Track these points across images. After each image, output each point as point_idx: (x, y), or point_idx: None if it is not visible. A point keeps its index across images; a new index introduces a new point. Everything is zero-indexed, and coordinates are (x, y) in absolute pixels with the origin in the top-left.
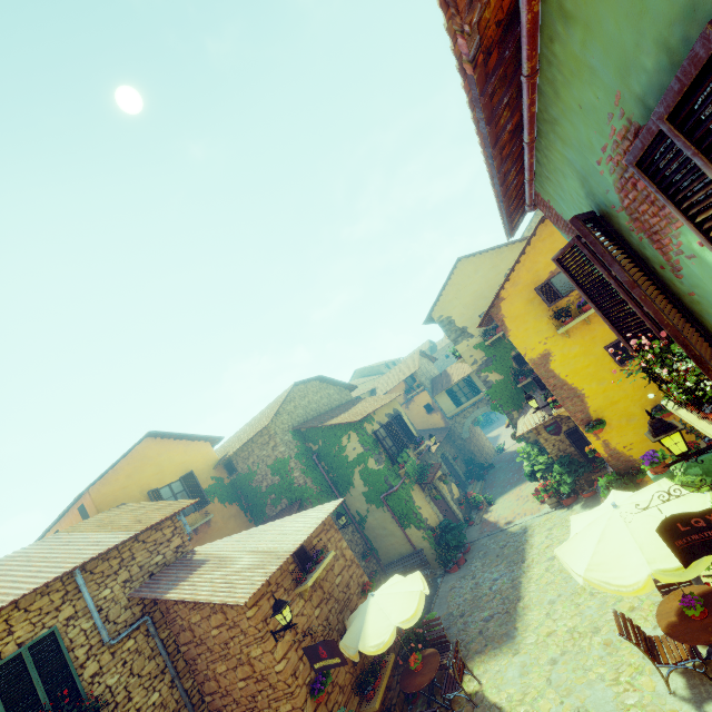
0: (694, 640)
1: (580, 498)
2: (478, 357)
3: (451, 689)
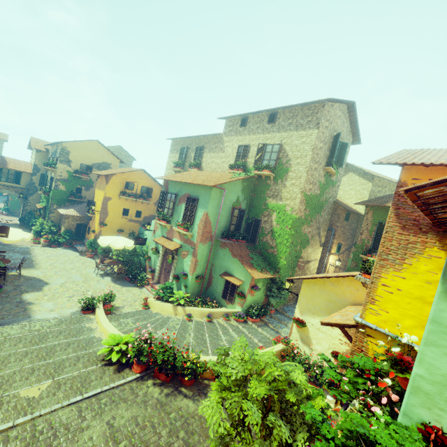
0: (113, 264)
1: (62, 246)
2: (64, 176)
3: (12, 269)
